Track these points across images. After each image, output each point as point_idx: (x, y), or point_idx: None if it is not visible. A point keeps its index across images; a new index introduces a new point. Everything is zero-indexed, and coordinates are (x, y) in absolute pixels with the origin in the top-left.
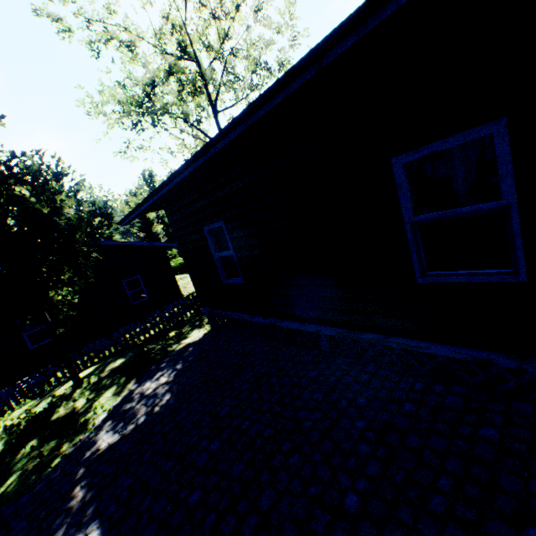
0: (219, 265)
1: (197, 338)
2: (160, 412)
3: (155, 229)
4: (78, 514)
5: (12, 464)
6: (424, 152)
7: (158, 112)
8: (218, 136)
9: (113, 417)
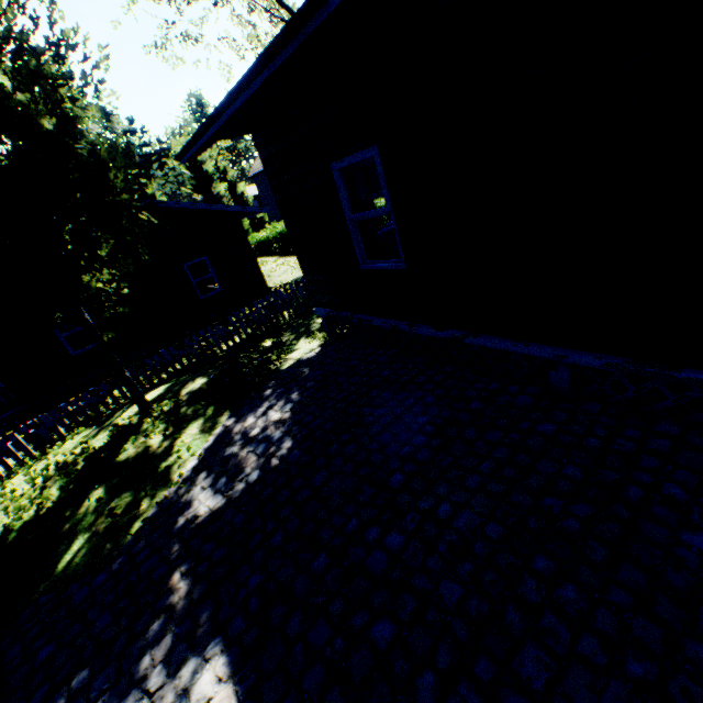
0: (356, 236)
1: (312, 354)
2: (281, 468)
3: (216, 189)
4: (185, 621)
5: (76, 521)
6: None
7: None
8: None
9: (208, 467)
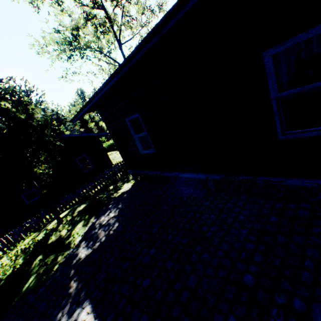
0: (138, 142)
1: (128, 189)
2: (114, 234)
3: (90, 125)
4: (75, 297)
5: (30, 270)
6: (289, 44)
7: (83, 48)
8: (138, 47)
9: (85, 239)
